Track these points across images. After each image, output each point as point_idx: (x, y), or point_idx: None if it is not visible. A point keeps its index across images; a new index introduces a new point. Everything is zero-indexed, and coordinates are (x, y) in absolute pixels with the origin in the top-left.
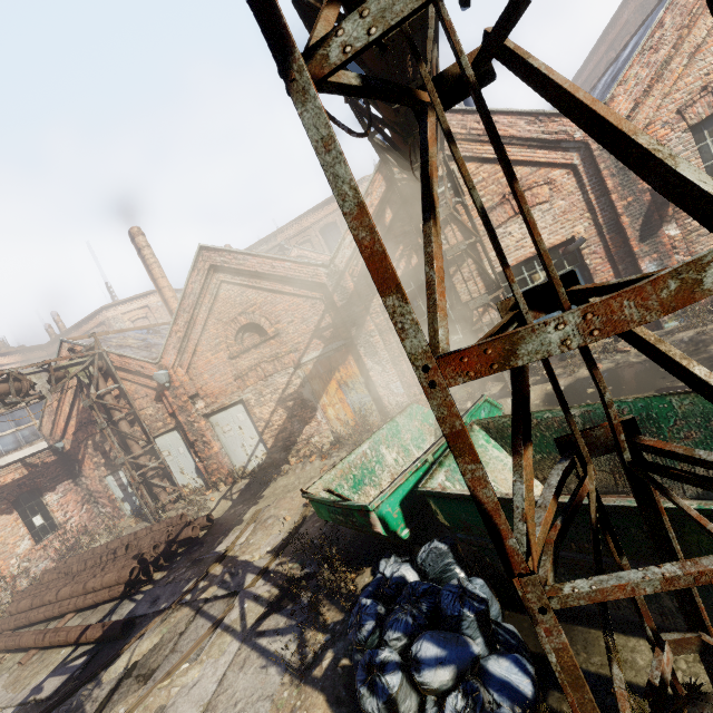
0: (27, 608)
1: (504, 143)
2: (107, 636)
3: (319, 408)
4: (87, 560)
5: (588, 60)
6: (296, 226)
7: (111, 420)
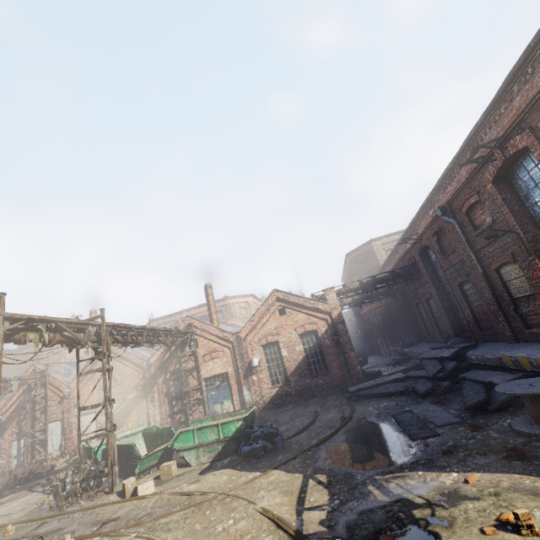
0: None
1: (212, 334)
2: None
3: (126, 422)
4: None
5: (344, 268)
6: (188, 312)
7: (34, 409)
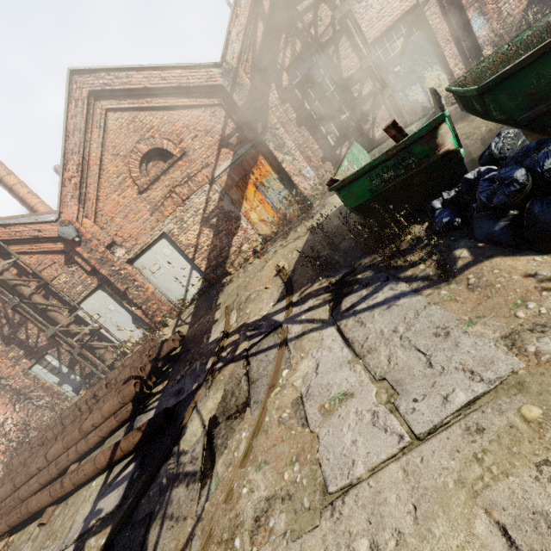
0: (9, 493)
1: None
2: (150, 433)
3: (242, 216)
4: (62, 420)
5: None
6: None
7: (22, 295)
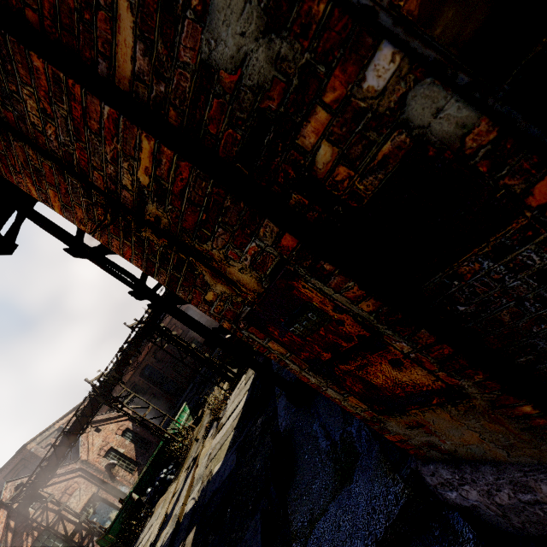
0: None
1: (53, 478)
2: None
3: None
4: None
5: None
6: None
7: None
